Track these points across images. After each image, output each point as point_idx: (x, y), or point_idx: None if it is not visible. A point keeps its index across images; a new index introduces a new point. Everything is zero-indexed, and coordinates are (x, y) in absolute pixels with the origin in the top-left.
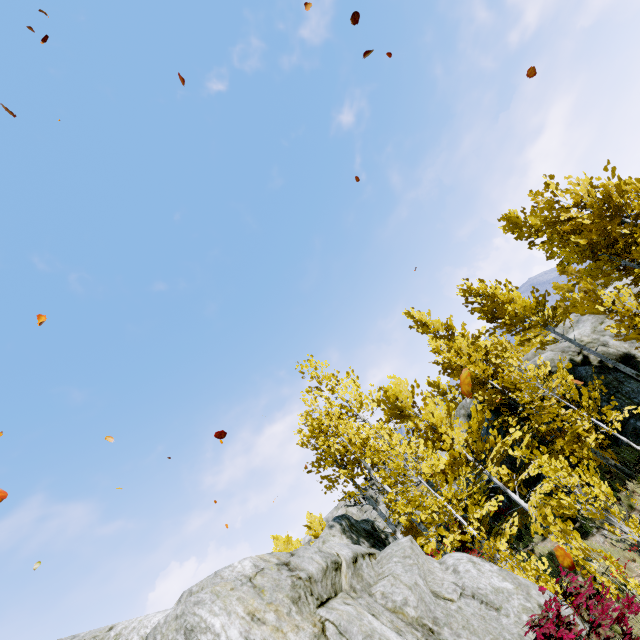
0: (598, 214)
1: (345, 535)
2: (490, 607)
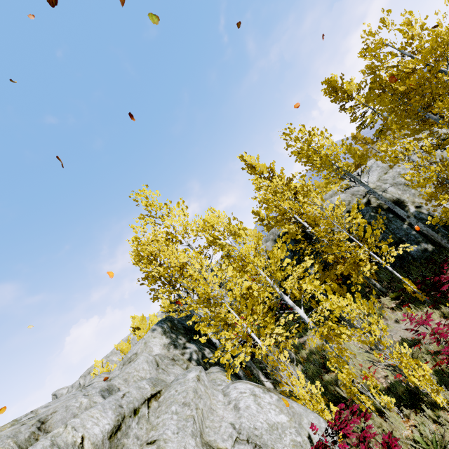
0: (424, 58)
1: (165, 335)
2: None
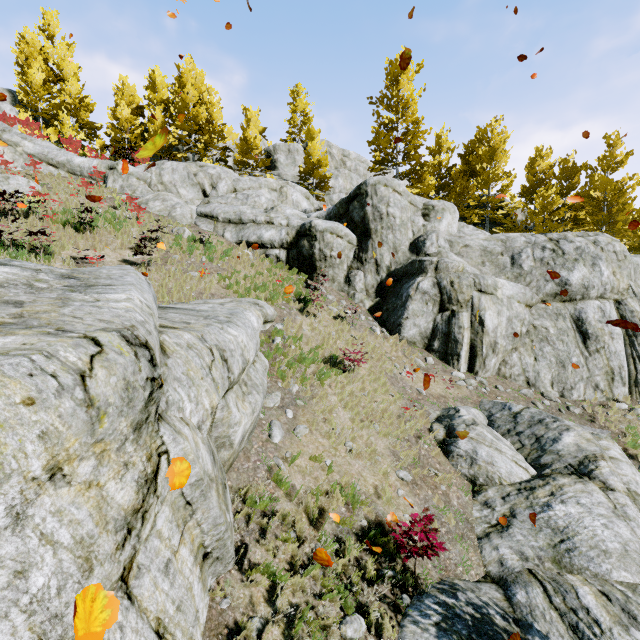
0: (179, 86)
1: (13, 99)
2: (1, 111)
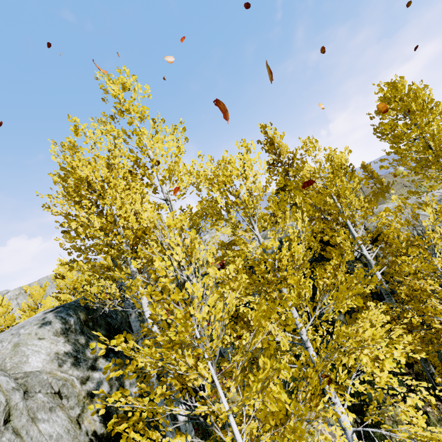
0: None
1: (65, 338)
2: None
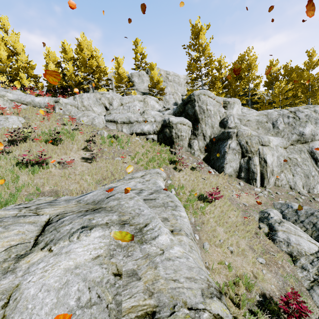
0: (80, 50)
1: None
2: None
